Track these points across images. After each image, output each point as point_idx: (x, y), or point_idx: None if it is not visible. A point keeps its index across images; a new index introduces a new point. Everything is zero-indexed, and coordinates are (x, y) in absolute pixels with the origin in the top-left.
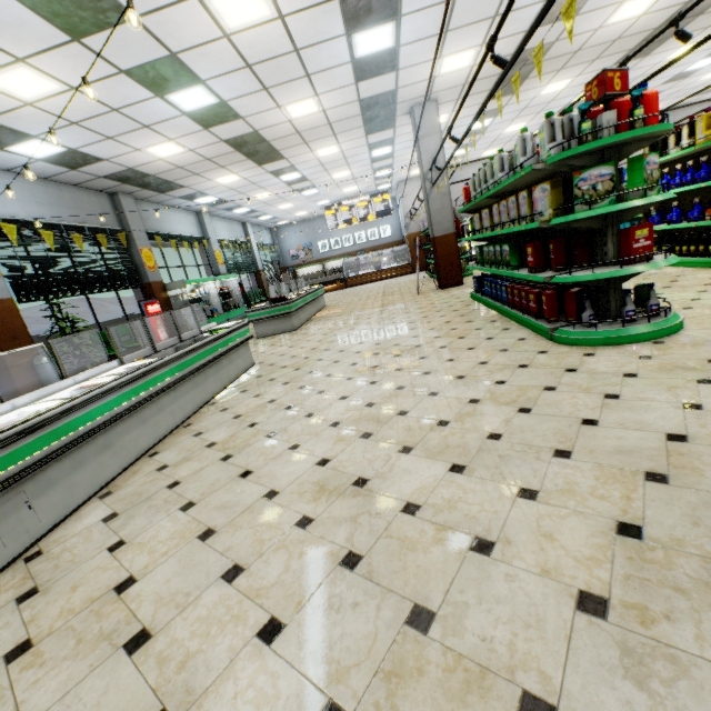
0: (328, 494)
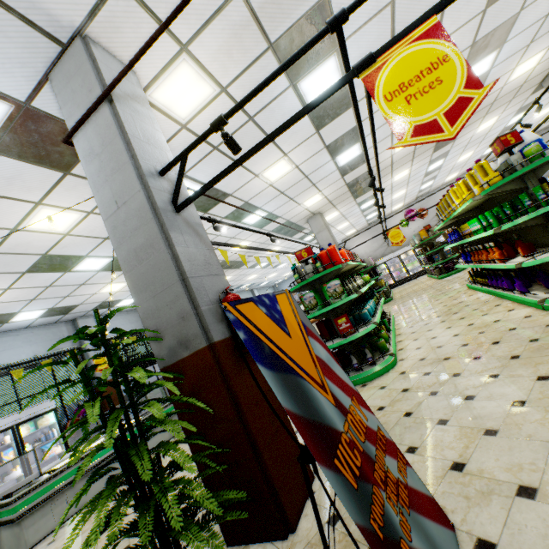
0: None
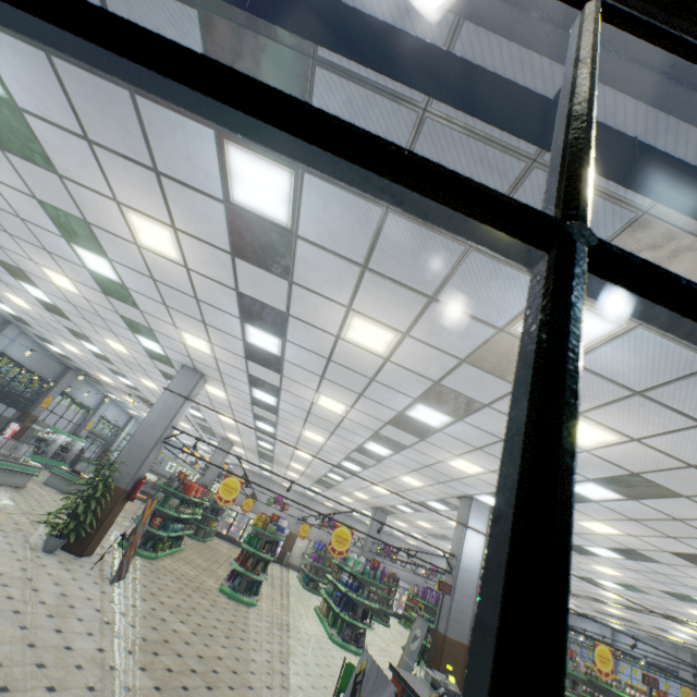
0: (0, 509)
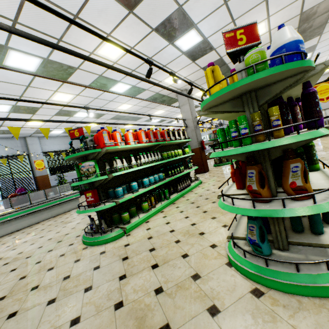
0: None
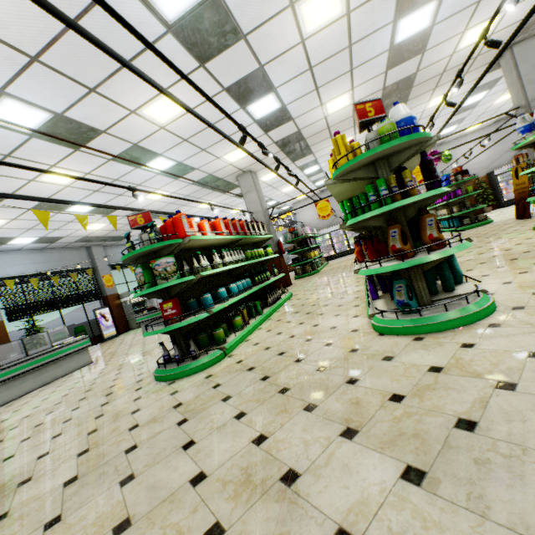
0: None
